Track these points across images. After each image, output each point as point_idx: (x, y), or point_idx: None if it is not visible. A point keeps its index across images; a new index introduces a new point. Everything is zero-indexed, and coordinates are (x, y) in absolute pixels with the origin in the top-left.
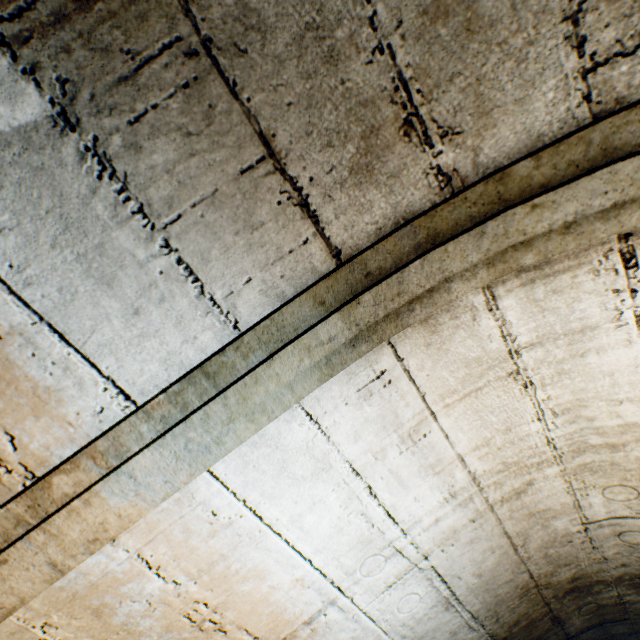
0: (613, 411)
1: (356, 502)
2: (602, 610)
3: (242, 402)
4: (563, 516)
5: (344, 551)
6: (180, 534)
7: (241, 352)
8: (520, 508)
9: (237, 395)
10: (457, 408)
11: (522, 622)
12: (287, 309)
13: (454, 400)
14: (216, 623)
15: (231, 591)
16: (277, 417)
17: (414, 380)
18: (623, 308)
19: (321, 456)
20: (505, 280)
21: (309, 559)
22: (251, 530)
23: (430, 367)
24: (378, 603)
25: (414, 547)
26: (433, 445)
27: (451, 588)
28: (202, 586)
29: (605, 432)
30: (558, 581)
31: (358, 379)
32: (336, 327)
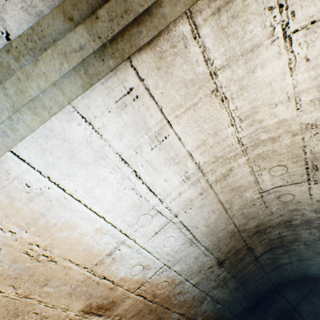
0: (272, 113)
1: (128, 181)
2: (271, 242)
3: (20, 94)
4: (250, 189)
5: (125, 212)
6: (6, 200)
7: (13, 55)
8: (226, 186)
9: (14, 88)
10: (183, 118)
11: (232, 251)
12: (43, 21)
13: (181, 112)
14: (48, 257)
15: (54, 237)
16: (56, 113)
17: (153, 97)
18: (275, 24)
19: (98, 149)
20: (202, 10)
21: (103, 217)
22: (59, 198)
23: (162, 87)
24: (151, 243)
25: (168, 210)
26: (172, 145)
27: (192, 233)
28: (32, 234)
29: (269, 130)
30: (249, 228)
31: (115, 93)
32: (83, 38)
